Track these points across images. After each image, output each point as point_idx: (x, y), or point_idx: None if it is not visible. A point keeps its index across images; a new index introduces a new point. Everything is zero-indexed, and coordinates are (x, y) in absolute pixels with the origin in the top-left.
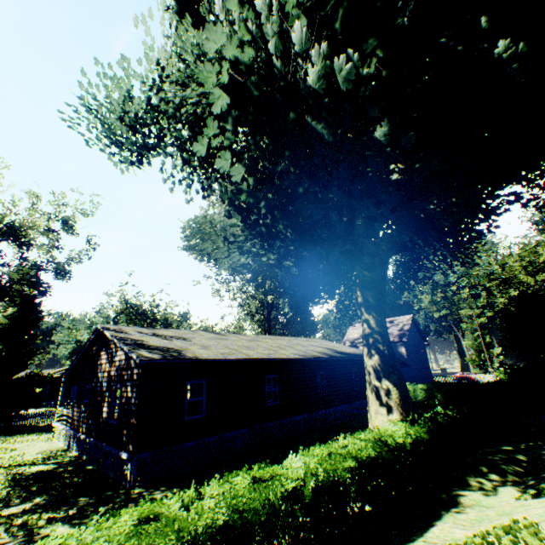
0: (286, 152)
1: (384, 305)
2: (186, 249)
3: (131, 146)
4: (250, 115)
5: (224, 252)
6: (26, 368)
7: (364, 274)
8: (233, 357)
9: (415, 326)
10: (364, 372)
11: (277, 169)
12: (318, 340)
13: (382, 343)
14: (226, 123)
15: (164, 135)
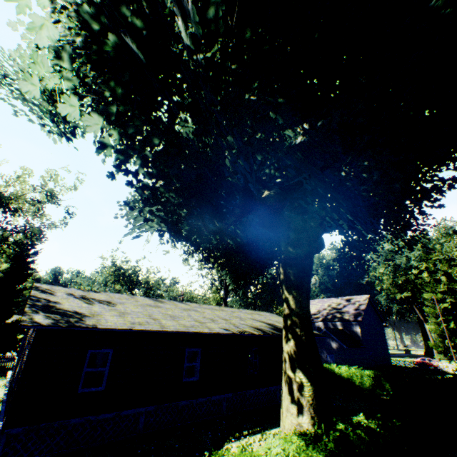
0: (118, 89)
1: (307, 284)
2: (117, 217)
3: (46, 114)
4: (95, 54)
5: (140, 220)
6: (11, 316)
7: (288, 250)
8: (142, 327)
9: (372, 306)
10: None
11: (111, 109)
12: (265, 313)
13: (300, 327)
14: (62, 60)
15: (82, 105)
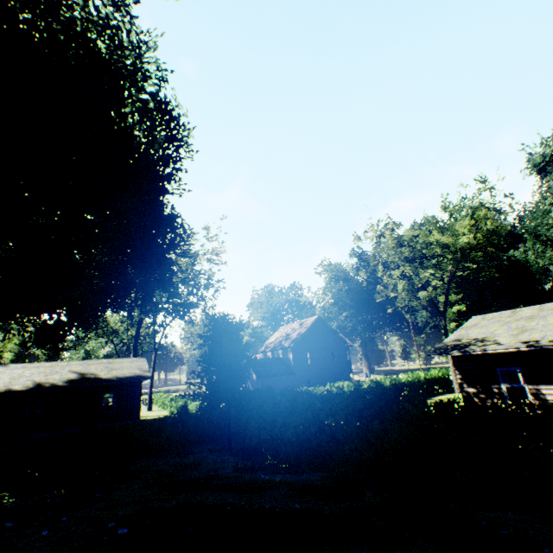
0: None
1: None
2: None
3: None
4: None
5: None
6: None
7: None
8: None
9: (327, 327)
10: (129, 394)
11: None
12: (127, 360)
13: None
14: None
15: None
